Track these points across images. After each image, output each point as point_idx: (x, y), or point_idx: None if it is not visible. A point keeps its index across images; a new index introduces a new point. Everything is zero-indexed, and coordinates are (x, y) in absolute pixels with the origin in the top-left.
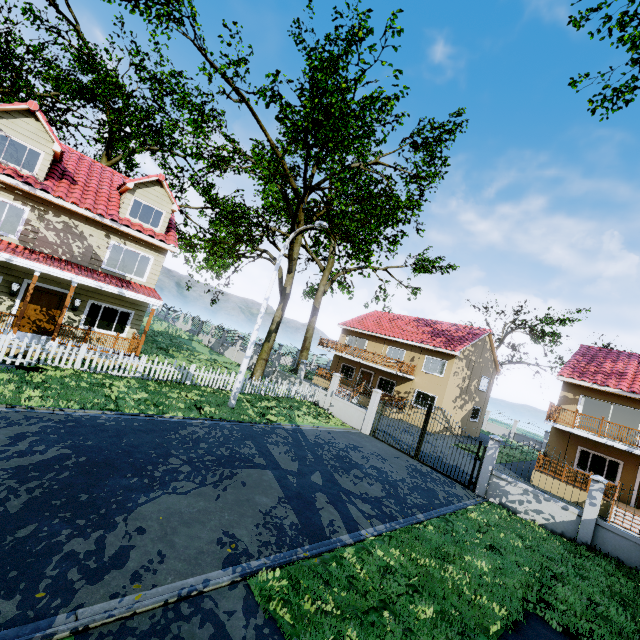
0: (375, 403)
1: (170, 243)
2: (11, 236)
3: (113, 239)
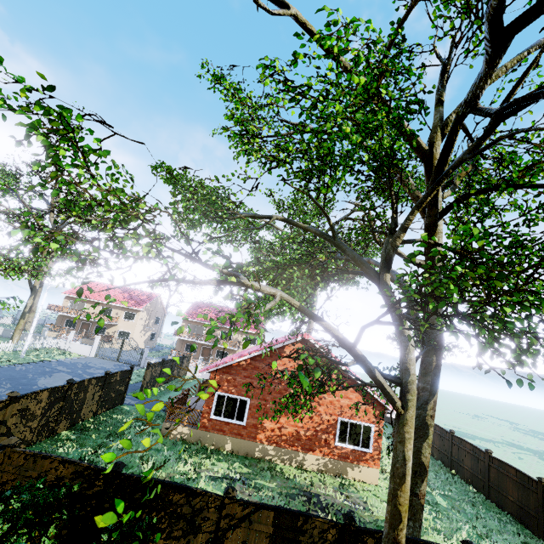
0: (97, 342)
1: None
2: None
3: None
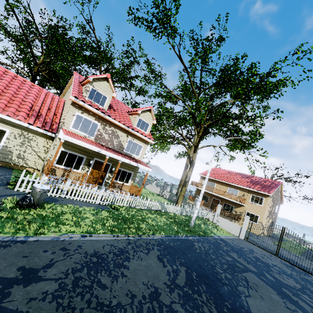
0: (247, 223)
1: (152, 139)
2: (91, 137)
3: (129, 137)
